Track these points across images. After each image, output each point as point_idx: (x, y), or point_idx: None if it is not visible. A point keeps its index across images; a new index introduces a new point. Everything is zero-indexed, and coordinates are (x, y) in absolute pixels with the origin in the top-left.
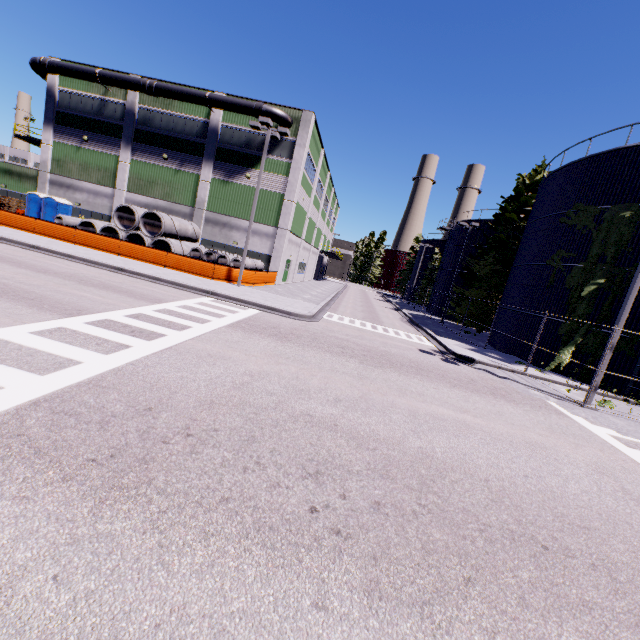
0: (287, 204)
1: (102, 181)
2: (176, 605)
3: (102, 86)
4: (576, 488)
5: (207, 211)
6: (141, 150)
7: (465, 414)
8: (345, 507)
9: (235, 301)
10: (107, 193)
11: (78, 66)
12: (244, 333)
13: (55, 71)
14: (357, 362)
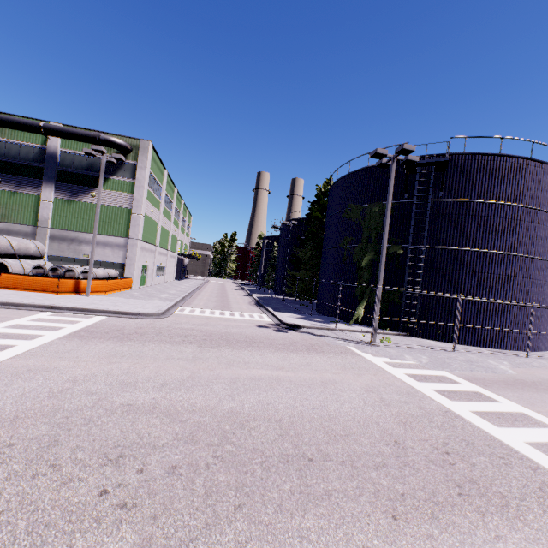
0: (135, 217)
1: None
2: None
3: None
4: (348, 407)
5: (52, 229)
6: None
7: (280, 371)
8: (139, 480)
9: (80, 311)
10: None
11: None
12: (80, 341)
13: None
14: (195, 347)
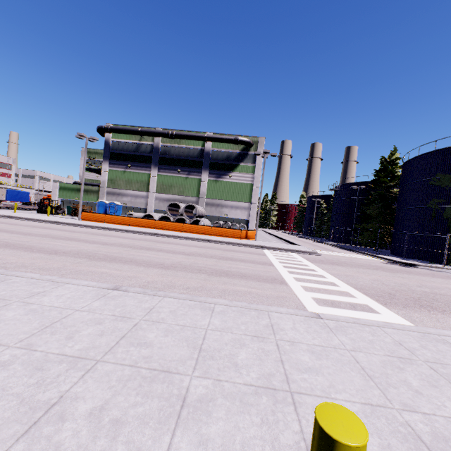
0: (255, 189)
1: (140, 188)
2: None
3: (138, 136)
4: None
5: (206, 198)
6: (163, 168)
7: None
8: None
9: (276, 249)
10: (143, 195)
11: (128, 128)
12: (324, 264)
13: (113, 131)
14: (383, 271)
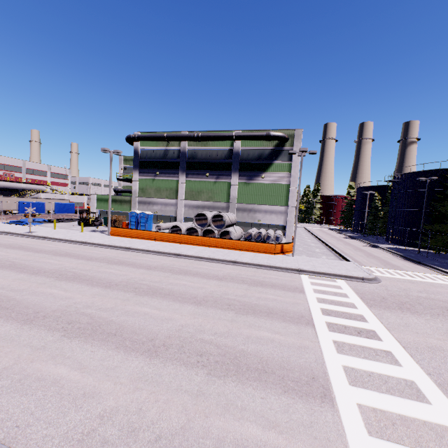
0: (292, 190)
1: (169, 196)
2: None
3: (165, 142)
4: None
5: (237, 203)
6: (191, 173)
7: None
8: None
9: (318, 274)
10: (172, 203)
11: (154, 134)
12: (388, 312)
13: (140, 140)
14: None
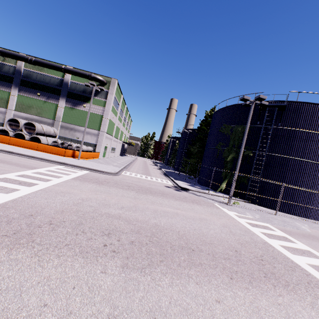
0: (104, 120)
1: None
2: (46, 276)
3: (2, 56)
4: (213, 232)
5: (62, 122)
6: (24, 90)
7: (178, 210)
8: (119, 243)
9: (76, 167)
10: (2, 111)
11: None
12: (80, 182)
13: None
14: (135, 192)
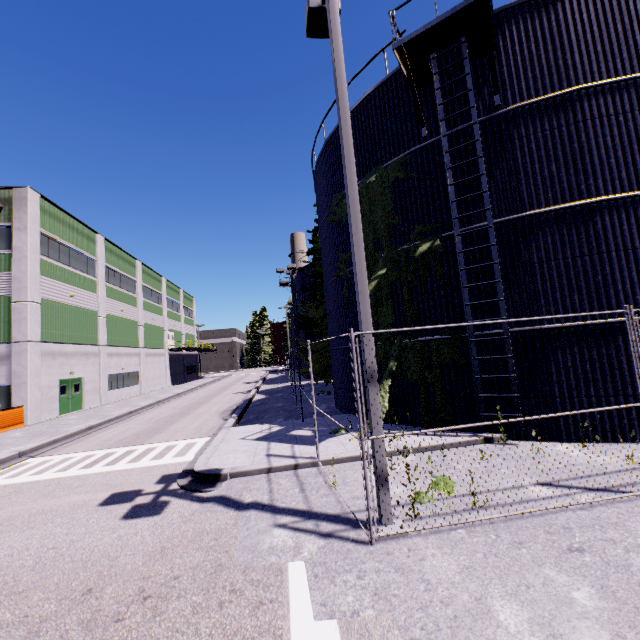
0: (19, 307)
1: None
2: None
3: None
4: None
5: None
6: None
7: None
8: None
9: None
10: None
11: None
12: None
13: None
14: None
